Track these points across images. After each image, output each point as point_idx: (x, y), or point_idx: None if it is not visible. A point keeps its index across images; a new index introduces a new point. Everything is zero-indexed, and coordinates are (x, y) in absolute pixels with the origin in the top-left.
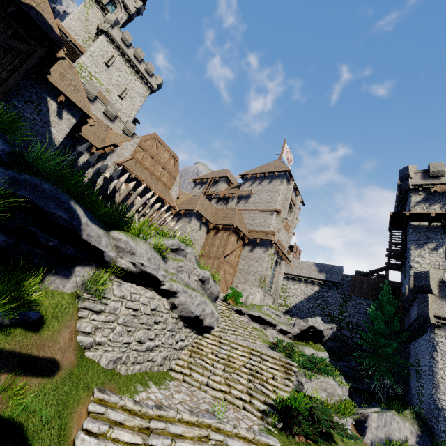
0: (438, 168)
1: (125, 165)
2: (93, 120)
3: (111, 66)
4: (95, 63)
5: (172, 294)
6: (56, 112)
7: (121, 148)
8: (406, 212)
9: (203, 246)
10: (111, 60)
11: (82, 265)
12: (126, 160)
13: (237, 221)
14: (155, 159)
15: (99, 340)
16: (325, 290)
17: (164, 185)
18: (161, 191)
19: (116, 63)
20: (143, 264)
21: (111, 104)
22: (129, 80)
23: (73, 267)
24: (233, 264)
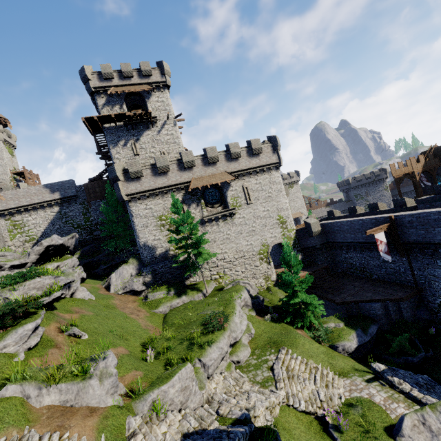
0: (108, 71)
1: None
2: None
3: None
4: None
5: None
6: None
7: None
8: (94, 117)
9: None
10: None
11: None
12: None
13: None
14: None
15: None
16: (66, 208)
17: None
18: None
19: None
20: None
21: None
22: None
23: None
24: None
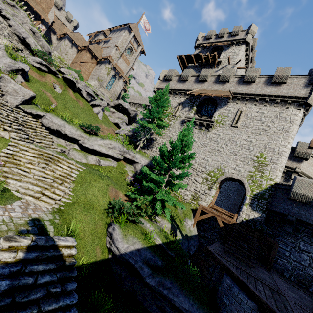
0: (210, 33)
1: None
2: None
3: None
4: None
5: (8, 19)
6: None
7: None
8: (183, 55)
9: (74, 59)
10: None
11: None
12: None
13: (92, 46)
14: None
15: None
16: None
17: (43, 9)
18: (39, 10)
19: None
20: None
21: None
22: None
23: None
24: (89, 70)
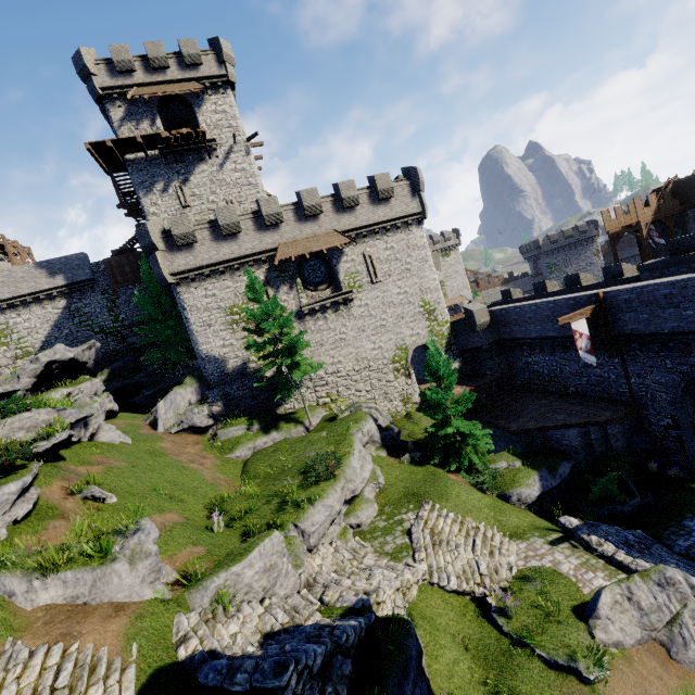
0: (123, 57)
1: None
2: None
3: None
4: None
5: None
6: None
7: None
8: (107, 141)
9: None
10: None
11: None
12: None
13: None
14: None
15: None
16: (77, 300)
17: None
18: None
19: None
20: None
21: None
22: None
23: None
24: None
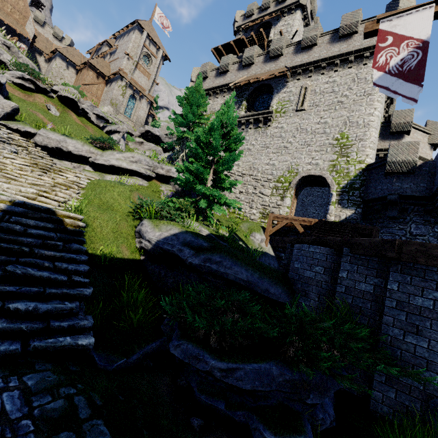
0: (251, 8)
1: None
2: None
3: None
4: None
5: None
6: None
7: None
8: (219, 46)
9: (74, 83)
10: None
11: None
12: None
13: (94, 61)
14: None
15: None
16: None
17: (17, 21)
18: (11, 23)
19: None
20: None
21: None
22: None
23: None
24: (97, 95)
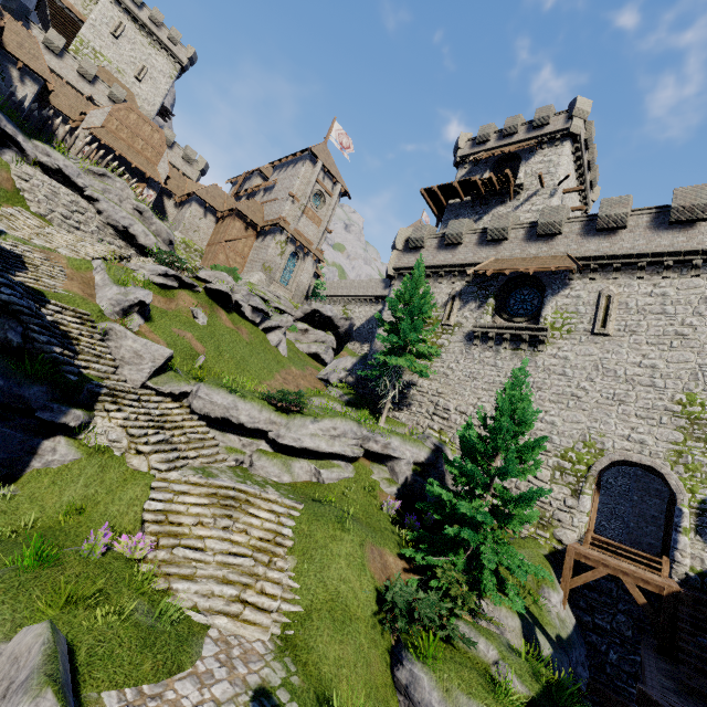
0: (485, 132)
1: (93, 131)
2: (53, 86)
3: (121, 37)
4: (99, 34)
5: (96, 201)
6: (19, 79)
7: (90, 116)
8: (433, 187)
9: (211, 236)
10: (119, 30)
11: (11, 151)
12: (94, 127)
13: (244, 206)
14: (133, 131)
15: (28, 197)
16: None
17: (148, 160)
18: (141, 164)
19: (126, 33)
20: (59, 166)
21: (116, 85)
22: (148, 55)
23: (4, 150)
24: (242, 254)
